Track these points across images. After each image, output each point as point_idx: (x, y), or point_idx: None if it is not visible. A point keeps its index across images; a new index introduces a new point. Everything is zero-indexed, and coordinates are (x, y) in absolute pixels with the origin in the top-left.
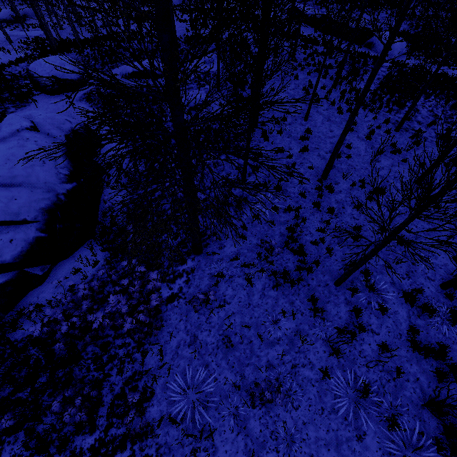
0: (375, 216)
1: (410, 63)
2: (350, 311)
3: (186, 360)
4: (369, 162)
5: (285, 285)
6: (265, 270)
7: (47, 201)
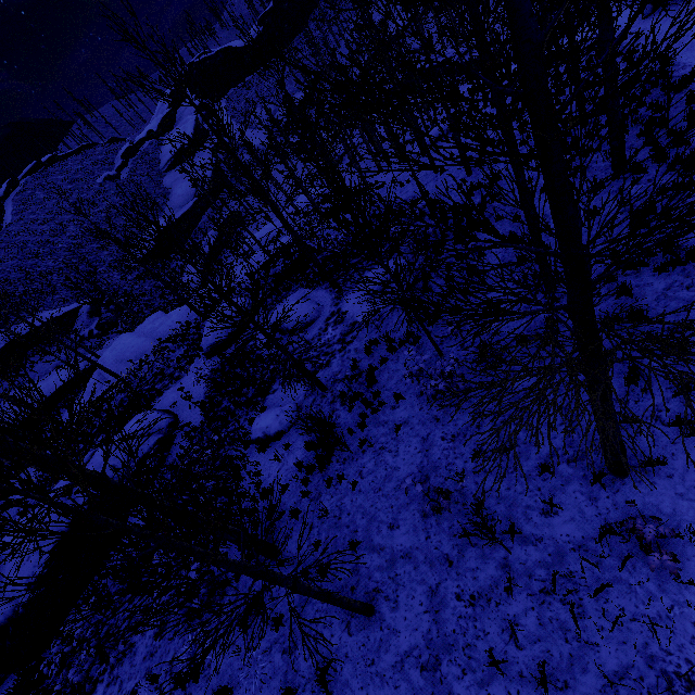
0: None
1: None
2: None
3: None
4: None
5: None
6: None
7: (2, 616)
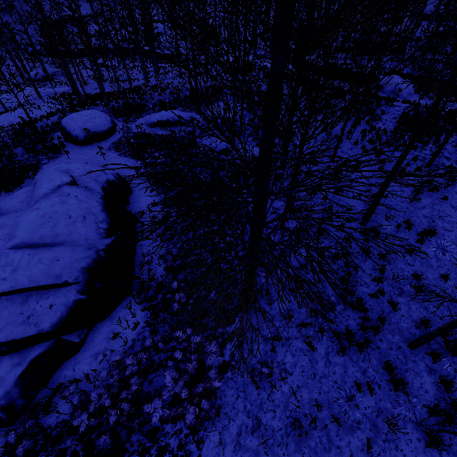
0: (432, 260)
1: (420, 102)
2: (436, 382)
3: (251, 453)
4: (408, 201)
5: (351, 349)
6: (326, 331)
7: (88, 259)
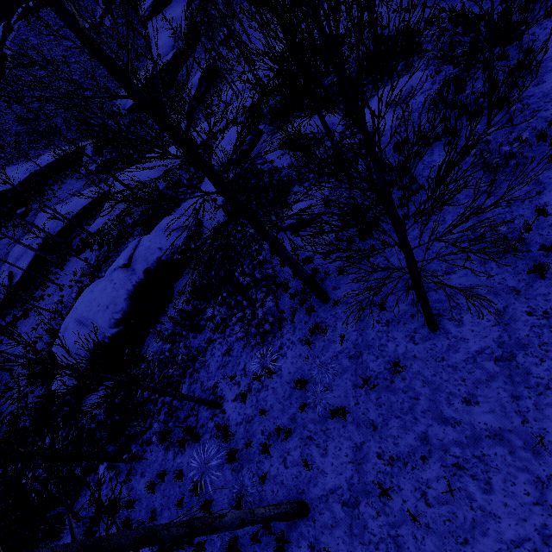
0: None
1: None
2: None
3: None
4: None
5: None
6: None
7: None
